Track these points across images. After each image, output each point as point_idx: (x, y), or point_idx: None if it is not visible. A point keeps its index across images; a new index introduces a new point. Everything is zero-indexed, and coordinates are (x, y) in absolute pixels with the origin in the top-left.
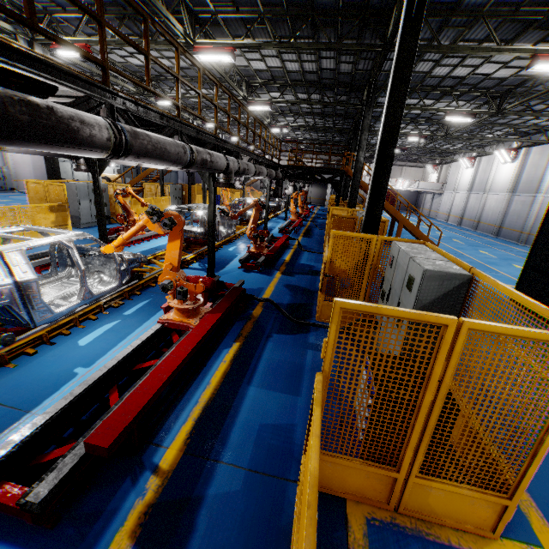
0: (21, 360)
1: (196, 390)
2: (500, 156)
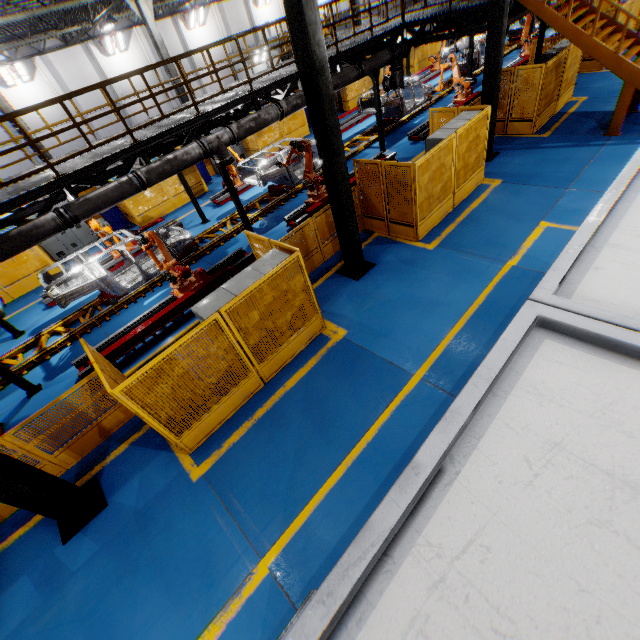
0: (122, 311)
1: (160, 344)
2: None
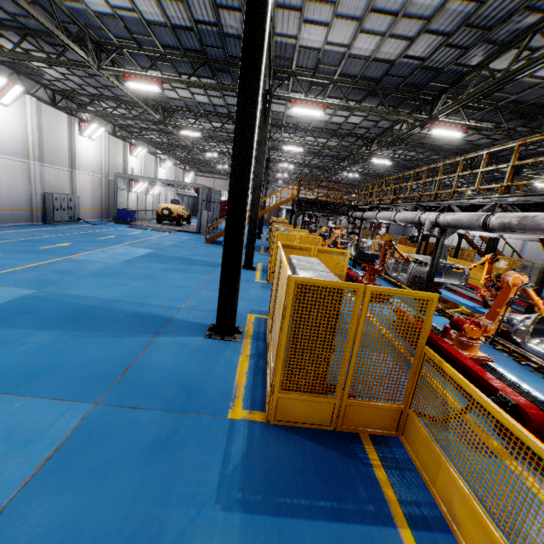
0: None
1: None
2: None
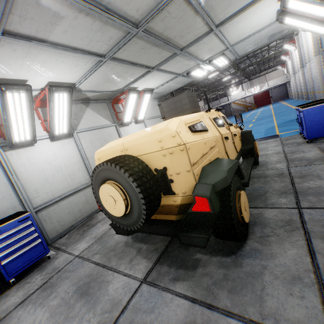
0: None
1: None
2: (288, 48)
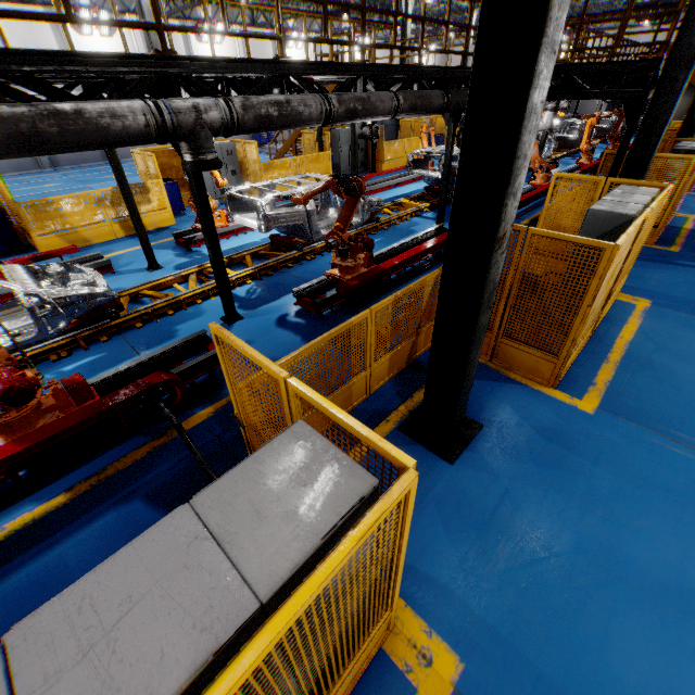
0: None
1: None
2: None
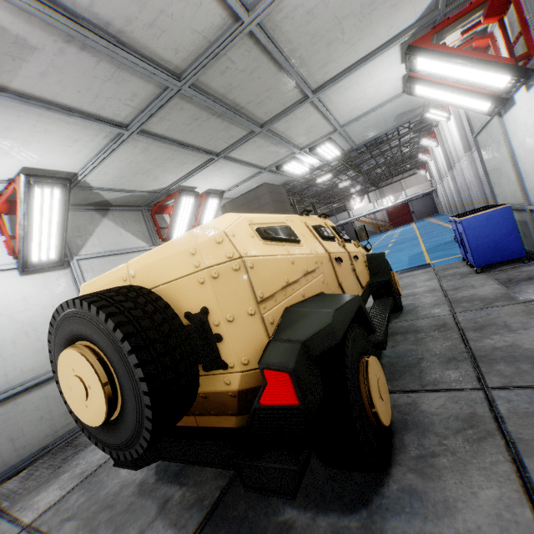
0: None
1: None
2: (428, 143)
